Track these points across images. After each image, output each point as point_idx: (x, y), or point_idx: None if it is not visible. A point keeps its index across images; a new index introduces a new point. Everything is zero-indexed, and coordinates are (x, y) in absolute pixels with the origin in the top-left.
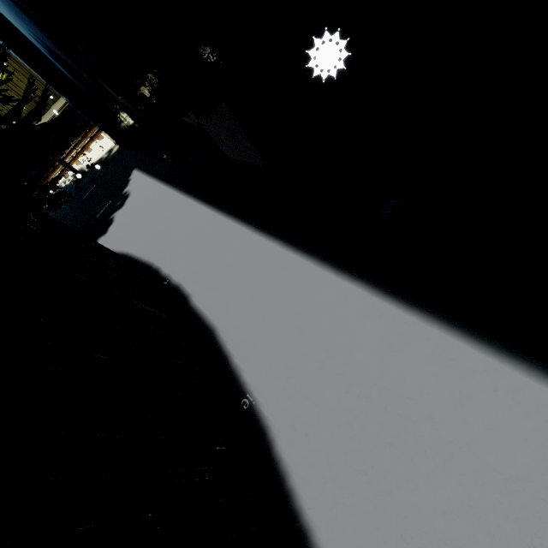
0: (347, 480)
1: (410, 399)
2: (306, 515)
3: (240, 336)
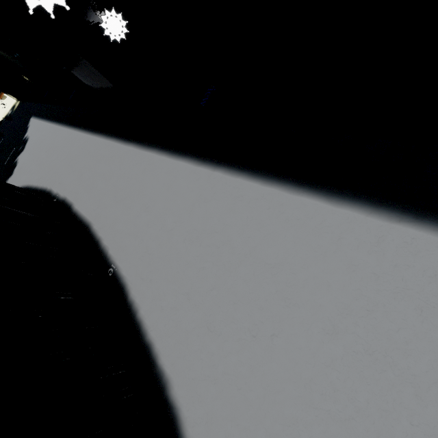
0: (175, 303)
1: (216, 232)
2: (149, 335)
3: (107, 224)
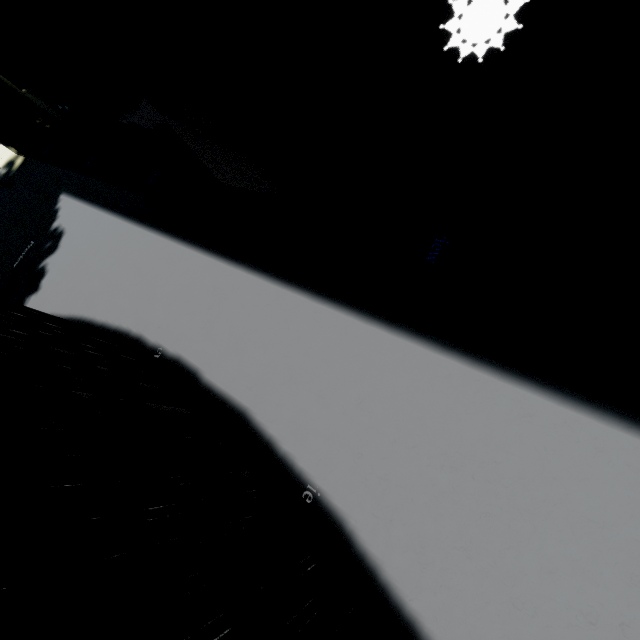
0: (446, 561)
1: (497, 463)
2: (409, 607)
3: (282, 416)
